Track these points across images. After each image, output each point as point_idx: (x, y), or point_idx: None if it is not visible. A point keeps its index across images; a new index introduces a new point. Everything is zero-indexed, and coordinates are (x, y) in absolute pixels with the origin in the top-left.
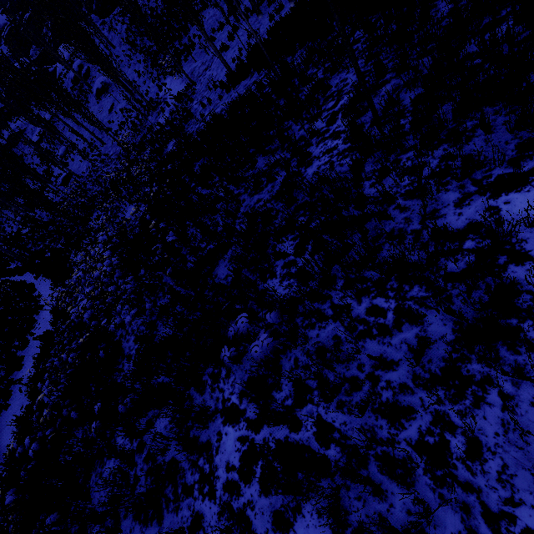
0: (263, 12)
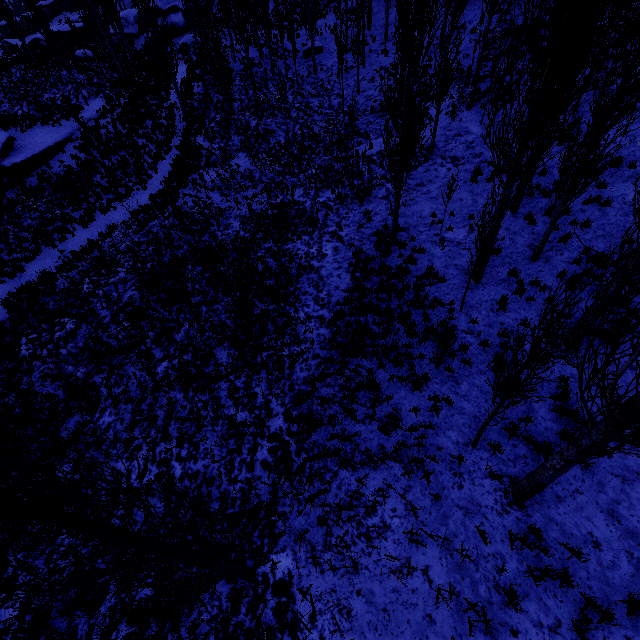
0: (520, 211)
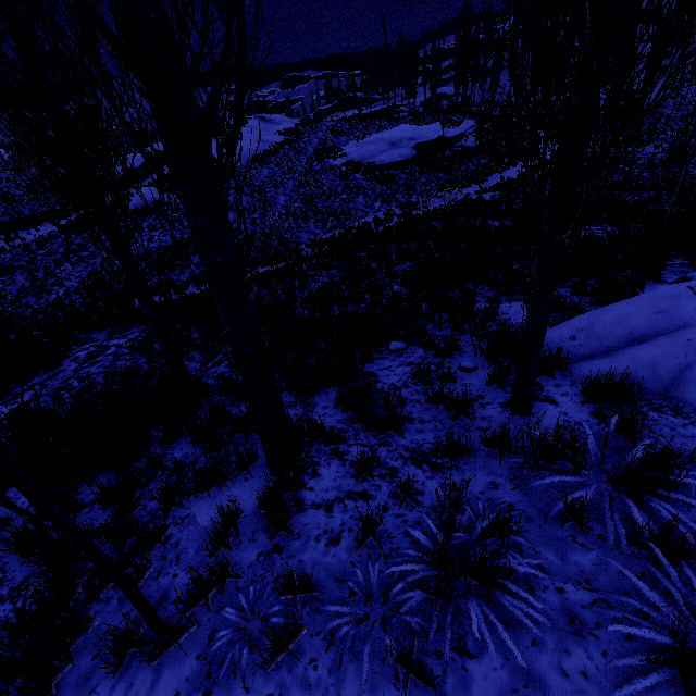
0: None
